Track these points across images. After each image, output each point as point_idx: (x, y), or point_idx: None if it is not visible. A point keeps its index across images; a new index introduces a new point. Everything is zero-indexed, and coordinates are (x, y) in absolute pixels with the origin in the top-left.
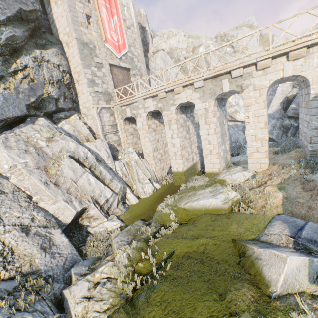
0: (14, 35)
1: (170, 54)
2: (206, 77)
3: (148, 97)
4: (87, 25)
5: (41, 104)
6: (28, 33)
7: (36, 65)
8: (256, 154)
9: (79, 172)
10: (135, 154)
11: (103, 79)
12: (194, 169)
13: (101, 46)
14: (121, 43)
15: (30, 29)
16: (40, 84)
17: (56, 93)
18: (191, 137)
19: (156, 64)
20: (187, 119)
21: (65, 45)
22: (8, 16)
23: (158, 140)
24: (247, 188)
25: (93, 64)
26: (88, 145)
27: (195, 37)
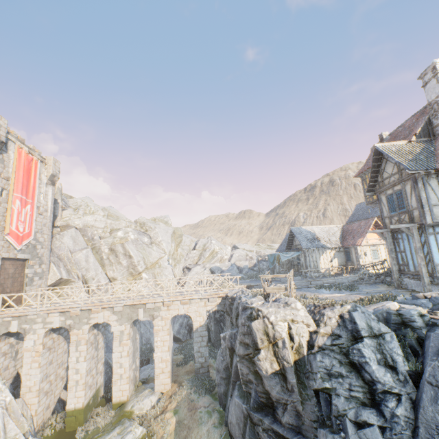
0: None
1: (83, 231)
2: (126, 304)
3: (55, 311)
4: None
5: None
6: None
7: None
8: (162, 375)
9: None
10: (8, 392)
11: None
12: (96, 397)
13: None
14: (27, 232)
15: None
16: None
17: None
18: (99, 353)
19: (63, 243)
20: (98, 332)
21: None
22: None
23: (51, 361)
24: (152, 417)
25: None
26: None
27: (114, 216)
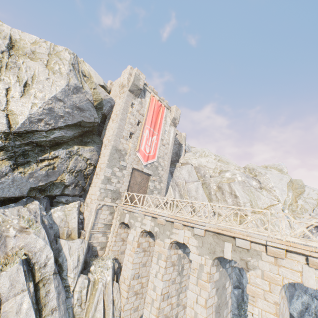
0: (64, 135)
1: (197, 169)
2: (208, 229)
3: (148, 215)
4: (128, 138)
5: (49, 187)
6: (79, 133)
7: (66, 156)
8: None
9: (18, 287)
10: (110, 272)
11: (120, 178)
12: None
13: (132, 153)
14: (151, 155)
15: (83, 131)
16: (59, 171)
17: (70, 180)
18: (183, 280)
19: (181, 174)
20: (184, 255)
21: (104, 145)
22: (68, 124)
23: (144, 263)
24: None
25: (117, 165)
26: (63, 244)
27: (224, 161)
